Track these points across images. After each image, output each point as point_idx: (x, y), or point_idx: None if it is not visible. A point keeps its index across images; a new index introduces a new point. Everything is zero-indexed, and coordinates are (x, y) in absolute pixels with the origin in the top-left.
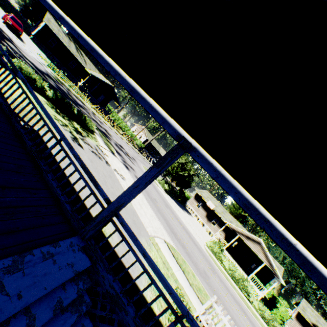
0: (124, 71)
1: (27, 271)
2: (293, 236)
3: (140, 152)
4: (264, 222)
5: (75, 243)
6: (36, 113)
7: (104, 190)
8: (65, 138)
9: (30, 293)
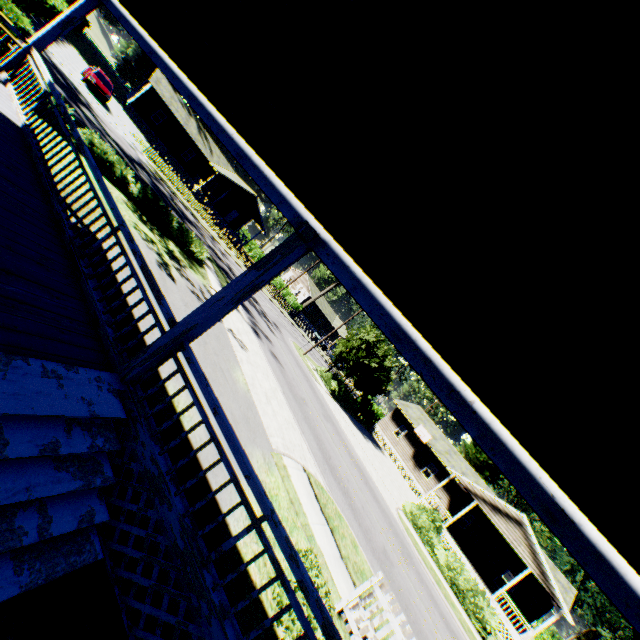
0: (232, 126)
1: (11, 376)
2: (468, 387)
3: (293, 318)
4: (424, 363)
5: (107, 381)
6: (89, 189)
7: (199, 353)
8: (124, 226)
9: (7, 402)
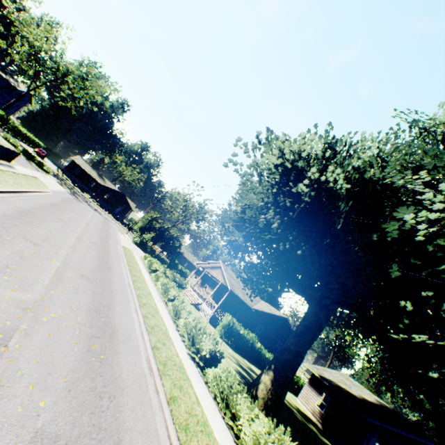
0: None
1: None
2: None
3: None
4: None
5: None
6: None
7: None
8: None
9: None
